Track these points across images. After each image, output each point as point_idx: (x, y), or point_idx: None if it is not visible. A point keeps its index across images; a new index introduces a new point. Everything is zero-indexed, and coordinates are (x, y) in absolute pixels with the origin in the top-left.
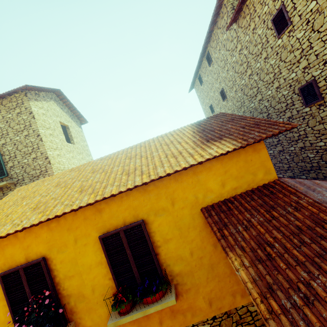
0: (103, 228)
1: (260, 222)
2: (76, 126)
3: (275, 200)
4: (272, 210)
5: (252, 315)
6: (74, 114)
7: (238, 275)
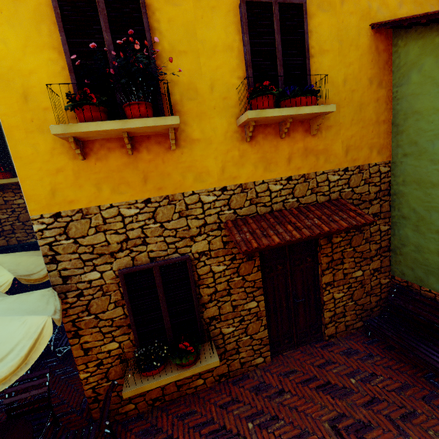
0: None
1: None
2: None
3: None
4: None
5: (380, 177)
6: None
7: None
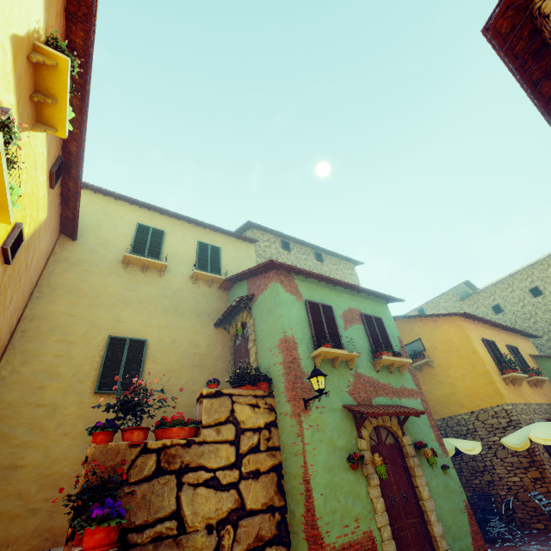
0: (504, 343)
1: None
2: None
3: None
4: None
5: None
6: None
7: None
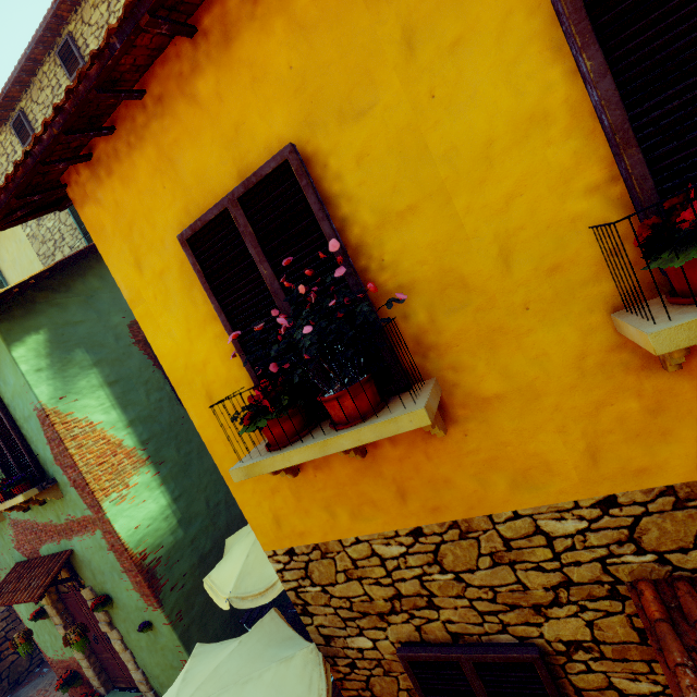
0: None
1: None
2: None
3: None
4: None
5: None
6: None
7: None
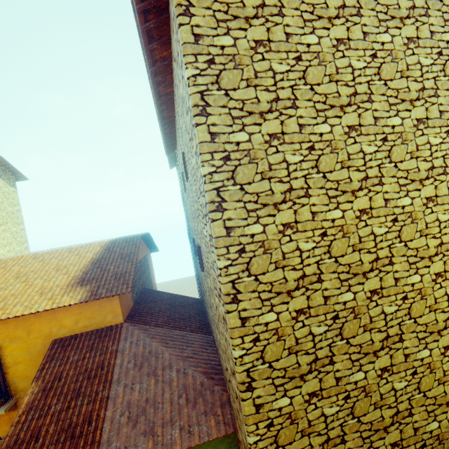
0: None
1: (74, 360)
2: (6, 186)
3: (100, 342)
4: (89, 352)
5: None
6: (7, 169)
7: (25, 398)
